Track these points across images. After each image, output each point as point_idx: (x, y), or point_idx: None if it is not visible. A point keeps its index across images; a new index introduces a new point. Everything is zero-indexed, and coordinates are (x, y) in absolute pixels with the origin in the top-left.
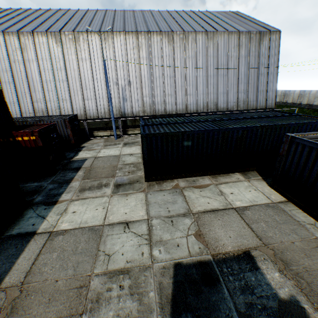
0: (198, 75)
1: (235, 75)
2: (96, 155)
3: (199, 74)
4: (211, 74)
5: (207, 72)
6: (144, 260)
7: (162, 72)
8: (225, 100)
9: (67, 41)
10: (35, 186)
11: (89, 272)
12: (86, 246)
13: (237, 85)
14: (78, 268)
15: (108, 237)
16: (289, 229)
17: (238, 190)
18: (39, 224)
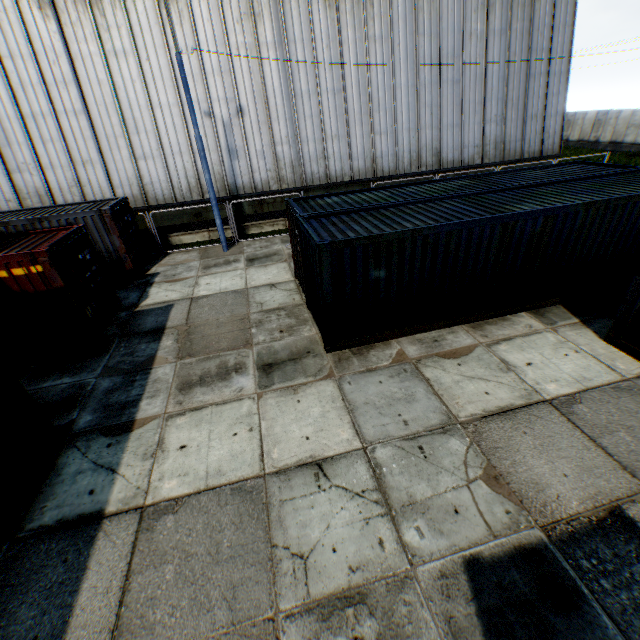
0: (398, 84)
1: (478, 81)
2: (191, 293)
3: (399, 83)
4: (426, 81)
5: (418, 77)
6: (391, 560)
7: (315, 80)
8: (456, 143)
9: (70, 3)
10: (67, 385)
11: (268, 610)
12: (238, 537)
13: (482, 106)
14: (237, 602)
15: (285, 506)
16: None
17: (539, 354)
18: (104, 489)
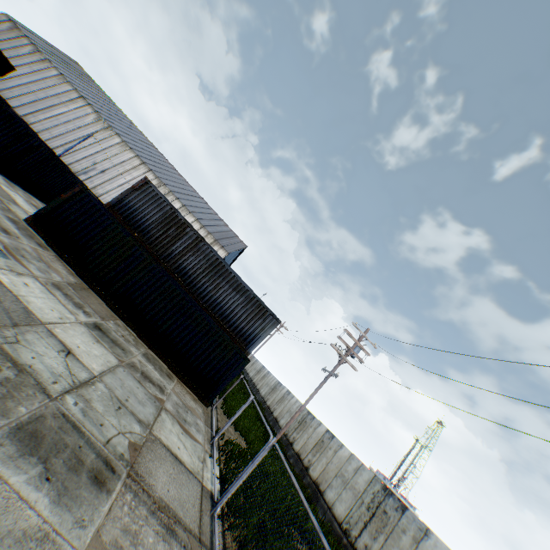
0: None
1: None
2: None
3: None
4: None
5: None
6: None
7: None
8: None
9: (102, 125)
10: None
11: None
12: None
13: None
14: None
15: None
16: None
17: None
18: None
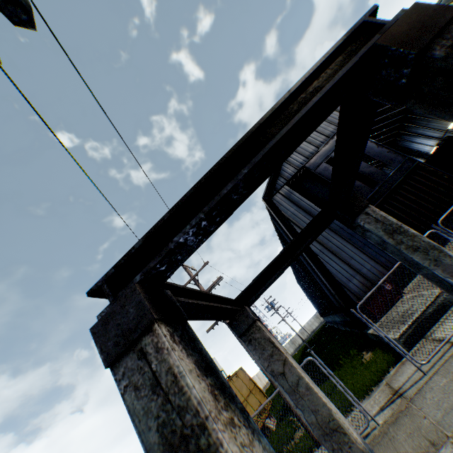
0: None
1: None
2: None
3: None
4: None
5: None
6: None
7: None
8: None
9: None
10: None
11: None
12: None
13: None
14: None
15: None
16: None
17: None
18: None
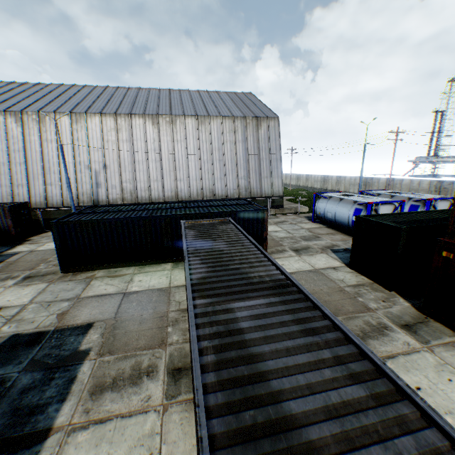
0: (190, 159)
1: (233, 160)
2: (35, 248)
3: (190, 159)
4: (204, 159)
5: (200, 157)
6: None
7: (146, 155)
8: (223, 187)
9: (31, 121)
10: None
11: None
12: None
13: (236, 171)
14: None
15: None
16: (153, 306)
17: (150, 277)
18: None
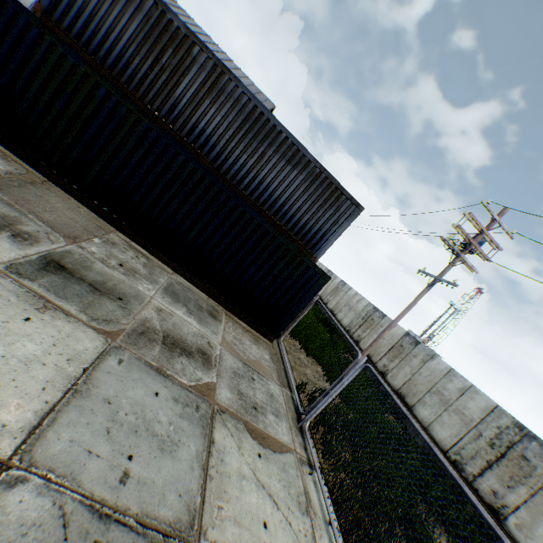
0: None
1: None
2: None
3: None
4: None
5: None
6: None
7: None
8: None
9: None
10: None
11: None
12: None
13: None
14: None
15: None
16: None
17: None
18: None
